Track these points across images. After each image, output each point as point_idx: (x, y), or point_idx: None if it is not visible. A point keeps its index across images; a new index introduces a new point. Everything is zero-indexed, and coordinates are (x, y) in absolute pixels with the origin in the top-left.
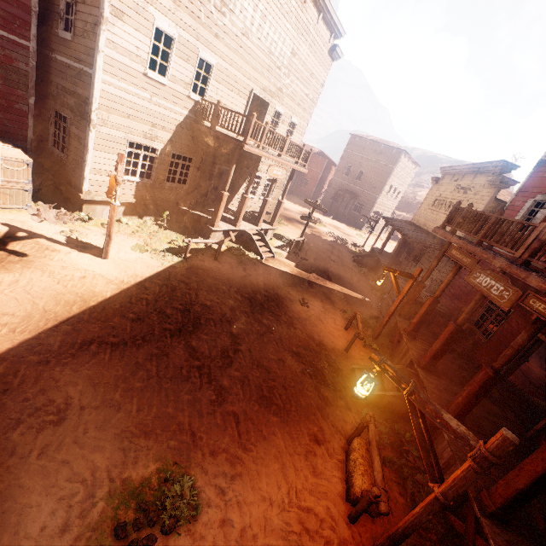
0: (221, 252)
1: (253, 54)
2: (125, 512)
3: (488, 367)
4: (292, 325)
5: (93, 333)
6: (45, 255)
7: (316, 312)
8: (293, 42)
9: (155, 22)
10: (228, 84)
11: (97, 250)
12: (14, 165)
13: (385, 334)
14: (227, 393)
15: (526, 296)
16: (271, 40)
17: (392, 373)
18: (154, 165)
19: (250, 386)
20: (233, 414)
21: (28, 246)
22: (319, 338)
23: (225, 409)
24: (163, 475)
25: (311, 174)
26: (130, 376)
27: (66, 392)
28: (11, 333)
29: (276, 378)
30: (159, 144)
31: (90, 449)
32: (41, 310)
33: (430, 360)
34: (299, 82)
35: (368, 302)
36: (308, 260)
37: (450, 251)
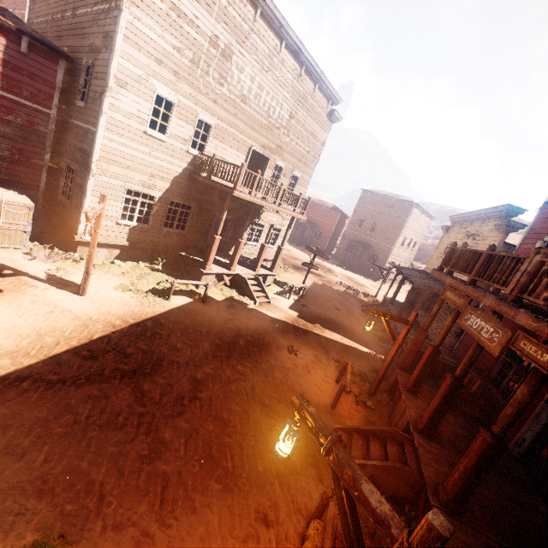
0: (211, 295)
1: (252, 116)
2: None
3: (486, 431)
4: (271, 373)
5: (32, 369)
6: (21, 290)
7: (304, 361)
8: (291, 107)
9: (156, 91)
10: (227, 141)
11: (78, 287)
12: (17, 209)
13: (385, 391)
14: (164, 448)
15: (517, 337)
16: (269, 105)
17: (311, 422)
18: (152, 211)
19: (197, 442)
20: (163, 475)
21: (8, 280)
22: (301, 390)
23: (155, 467)
24: None
25: (325, 227)
26: (52, 419)
27: None
28: None
29: (234, 434)
30: (157, 192)
31: None
32: None
33: (428, 422)
34: (299, 140)
35: (371, 353)
36: (309, 307)
37: (444, 292)
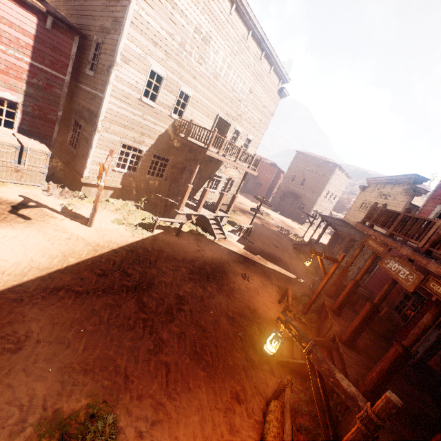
0: (182, 231)
1: (221, 90)
2: (49, 440)
3: (398, 344)
4: (232, 294)
5: (64, 282)
6: (44, 220)
7: (254, 286)
8: (251, 84)
9: (151, 67)
10: (200, 109)
11: (85, 220)
12: (38, 155)
13: (314, 311)
14: (164, 345)
15: (427, 280)
16: (234, 82)
17: (294, 332)
18: (139, 162)
19: (185, 341)
20: (165, 364)
21: (34, 212)
22: (254, 307)
23: (159, 358)
24: (91, 411)
25: (265, 179)
26: (84, 320)
27: (29, 326)
28: (0, 275)
29: (210, 337)
30: (144, 147)
31: (34, 377)
32: (29, 259)
33: (350, 336)
34: (254, 111)
35: (302, 282)
36: (254, 243)
37: (367, 241)
